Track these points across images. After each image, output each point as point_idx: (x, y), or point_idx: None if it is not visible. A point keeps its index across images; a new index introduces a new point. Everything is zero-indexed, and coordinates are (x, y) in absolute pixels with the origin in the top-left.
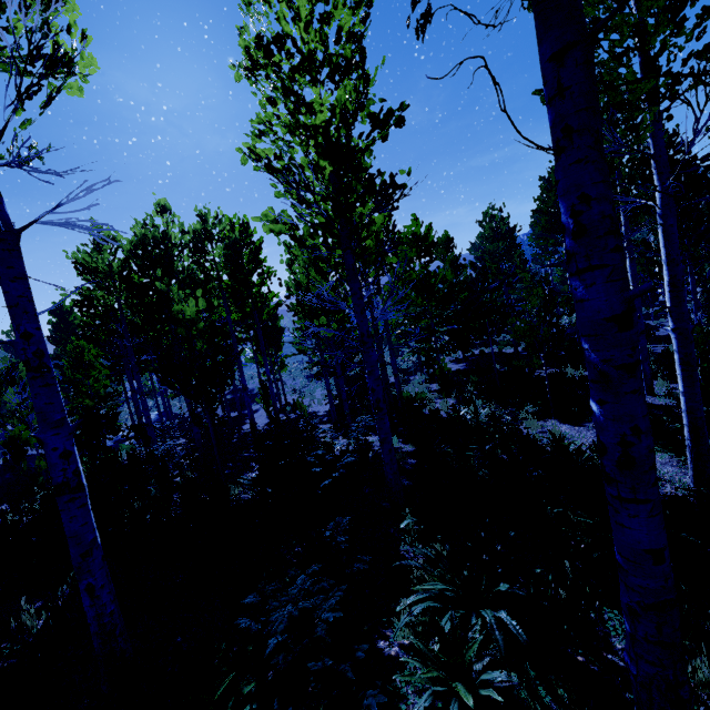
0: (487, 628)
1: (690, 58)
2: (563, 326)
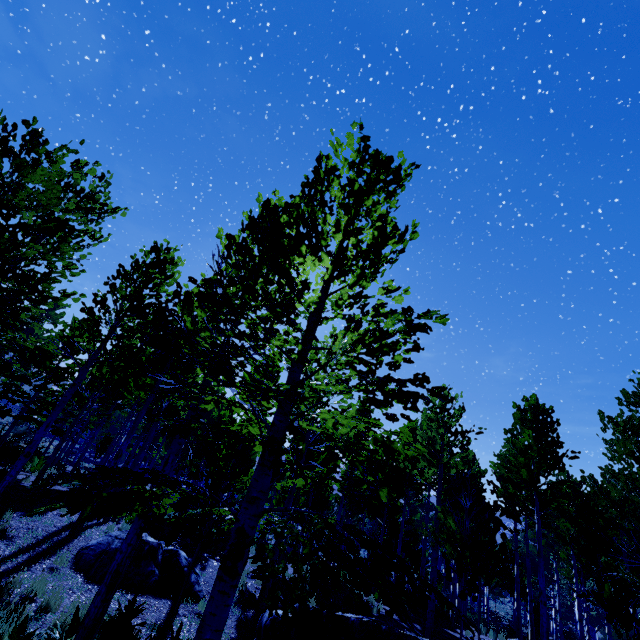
0: None
1: None
2: None
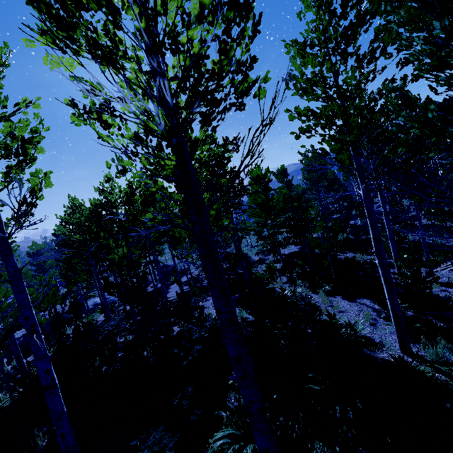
0: (257, 451)
1: (360, 128)
2: (337, 243)
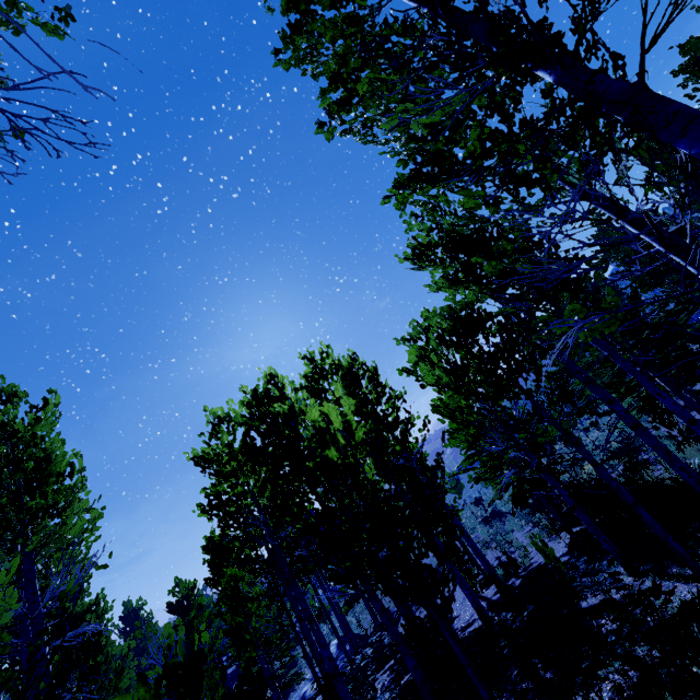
0: None
1: None
2: None
